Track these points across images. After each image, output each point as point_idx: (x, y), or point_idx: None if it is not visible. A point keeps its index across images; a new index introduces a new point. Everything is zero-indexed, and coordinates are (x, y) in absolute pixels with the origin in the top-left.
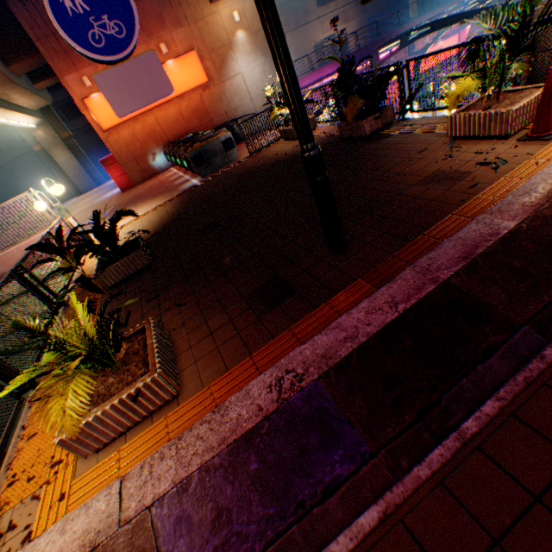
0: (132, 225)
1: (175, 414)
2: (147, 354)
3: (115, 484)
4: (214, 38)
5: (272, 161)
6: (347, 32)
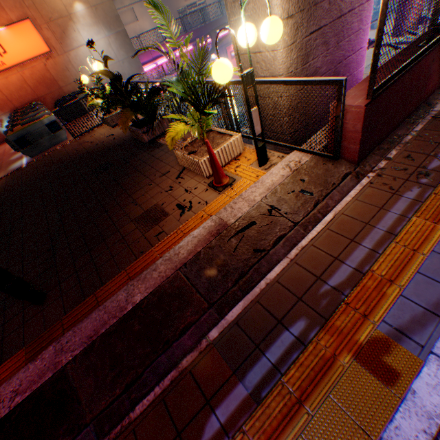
0: None
1: None
2: None
3: None
4: (50, 8)
5: (84, 151)
6: (206, 1)
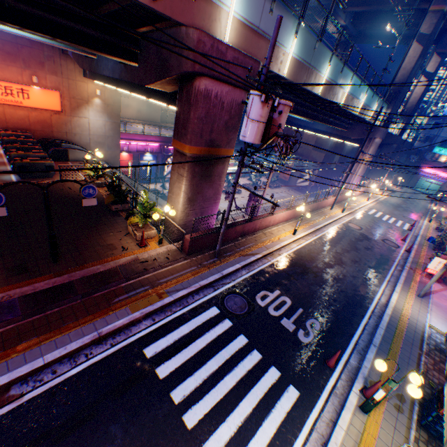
0: None
1: None
2: None
3: None
4: (78, 93)
5: (70, 195)
6: None
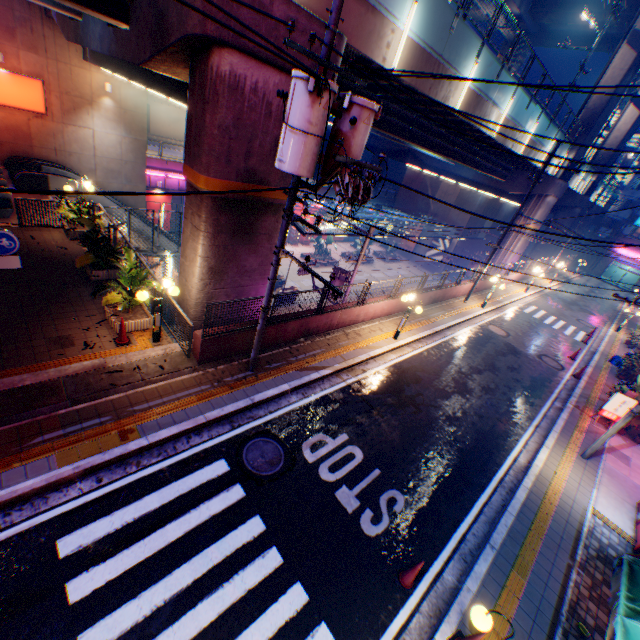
0: None
1: None
2: None
3: None
4: (75, 86)
5: (27, 249)
6: None
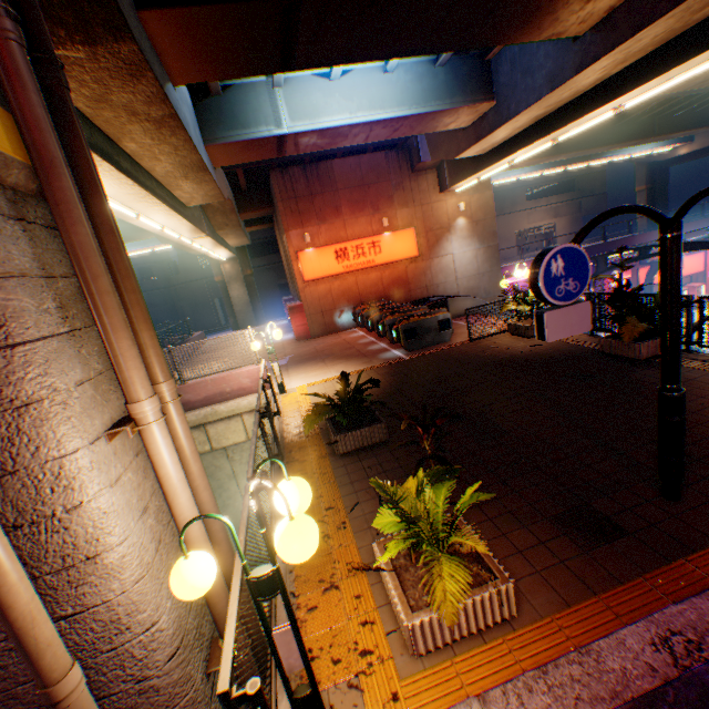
0: (330, 384)
1: (514, 639)
2: (477, 555)
3: (472, 702)
4: (434, 220)
5: (503, 355)
6: (555, 226)
